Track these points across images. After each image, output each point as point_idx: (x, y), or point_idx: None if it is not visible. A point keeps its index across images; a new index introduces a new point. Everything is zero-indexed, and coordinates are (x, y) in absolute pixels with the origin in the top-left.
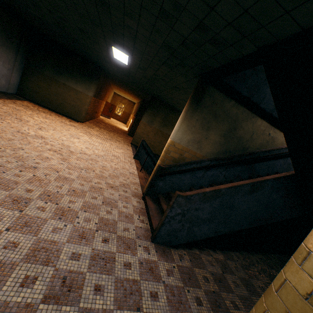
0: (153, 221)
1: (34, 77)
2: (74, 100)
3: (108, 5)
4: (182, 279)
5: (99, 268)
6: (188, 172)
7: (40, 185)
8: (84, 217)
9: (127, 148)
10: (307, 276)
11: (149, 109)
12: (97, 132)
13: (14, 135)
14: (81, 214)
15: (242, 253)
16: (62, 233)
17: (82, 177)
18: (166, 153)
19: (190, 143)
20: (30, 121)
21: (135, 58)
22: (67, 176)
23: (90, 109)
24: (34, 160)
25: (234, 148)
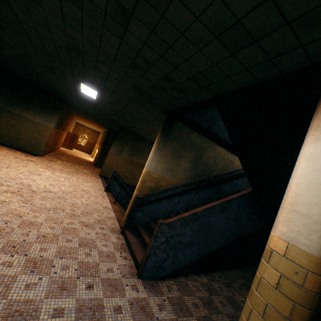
0: (137, 256)
1: None
2: (31, 132)
3: (81, 52)
4: (174, 311)
5: (88, 320)
6: (165, 200)
7: (1, 236)
8: (61, 265)
9: (97, 181)
10: (273, 270)
11: (117, 139)
12: (60, 165)
13: None
14: (57, 262)
15: (222, 272)
16: (38, 288)
17: (51, 219)
18: (142, 183)
19: (164, 171)
20: None
21: (105, 94)
22: (33, 220)
23: (51, 141)
24: None
25: (202, 173)
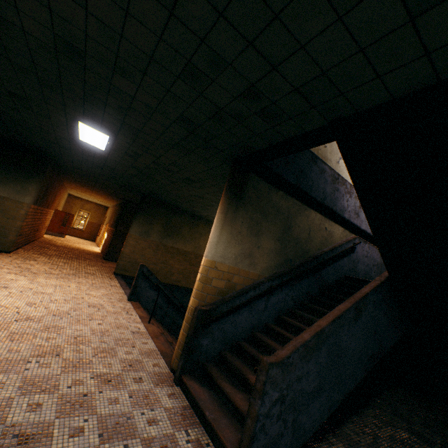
0: (222, 435)
1: None
2: None
3: (83, 53)
4: None
5: None
6: (245, 307)
7: None
8: None
9: (112, 284)
10: None
11: (140, 214)
12: (45, 265)
13: None
14: None
15: (354, 421)
16: None
17: (32, 383)
18: (204, 284)
19: (238, 258)
20: None
21: (122, 139)
22: None
23: (27, 225)
24: None
25: (293, 255)
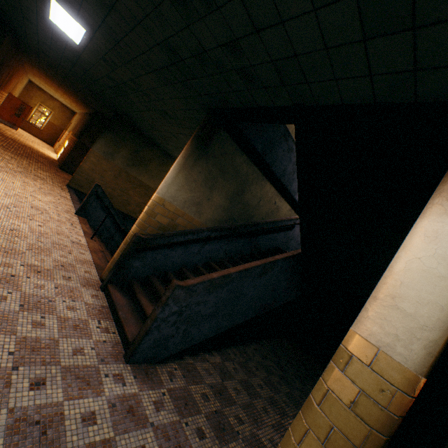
0: (127, 328)
1: None
2: None
3: None
4: (177, 409)
5: (31, 446)
6: (180, 246)
7: None
8: None
9: (62, 195)
10: (350, 382)
11: (109, 133)
12: None
13: None
14: None
15: (238, 347)
16: None
17: None
18: (149, 216)
19: (186, 203)
20: None
21: (101, 40)
22: None
23: None
24: None
25: (239, 216)
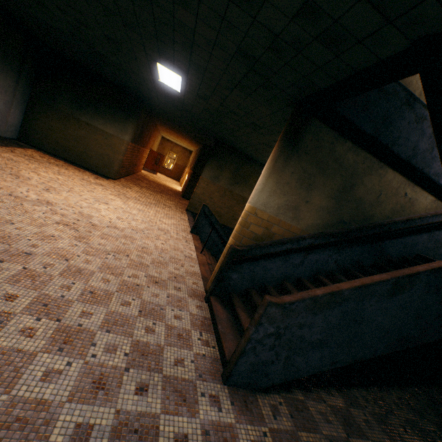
0: (224, 344)
1: (44, 113)
2: (103, 146)
3: None
4: None
5: None
6: (279, 257)
7: (32, 286)
8: (106, 343)
9: (181, 217)
10: None
11: (213, 159)
12: (136, 193)
13: (2, 201)
14: (101, 337)
15: (370, 391)
16: (62, 380)
17: (107, 267)
18: (242, 227)
19: (280, 209)
20: (32, 178)
21: (192, 80)
22: (83, 266)
23: (127, 160)
24: (29, 241)
25: (350, 218)
